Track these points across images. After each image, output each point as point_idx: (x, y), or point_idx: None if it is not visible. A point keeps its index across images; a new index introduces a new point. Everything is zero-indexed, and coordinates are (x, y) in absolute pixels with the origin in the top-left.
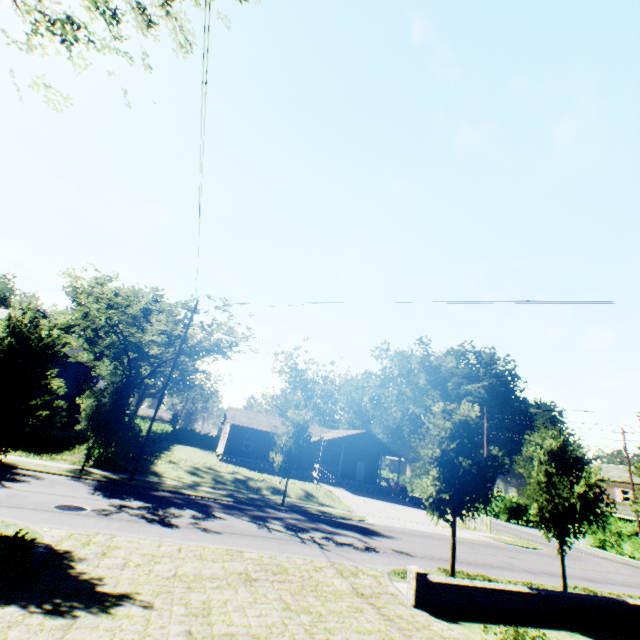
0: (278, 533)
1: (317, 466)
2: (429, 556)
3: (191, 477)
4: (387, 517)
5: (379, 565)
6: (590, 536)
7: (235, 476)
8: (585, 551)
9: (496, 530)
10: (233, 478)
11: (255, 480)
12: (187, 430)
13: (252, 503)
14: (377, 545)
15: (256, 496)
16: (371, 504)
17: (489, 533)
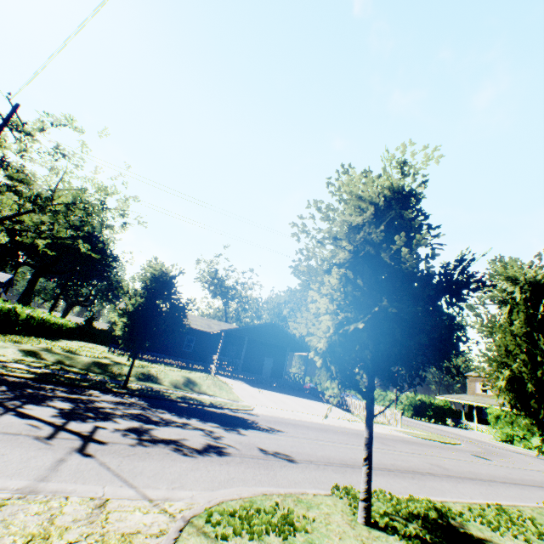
0: (8, 421)
1: (216, 358)
2: (323, 460)
3: (21, 356)
4: (283, 409)
5: (191, 491)
6: (497, 431)
7: (97, 360)
8: (497, 446)
9: (405, 425)
10: (91, 361)
11: (122, 365)
12: (97, 329)
13: (67, 383)
14: (234, 443)
15: (98, 378)
16: (269, 396)
17: (400, 427)
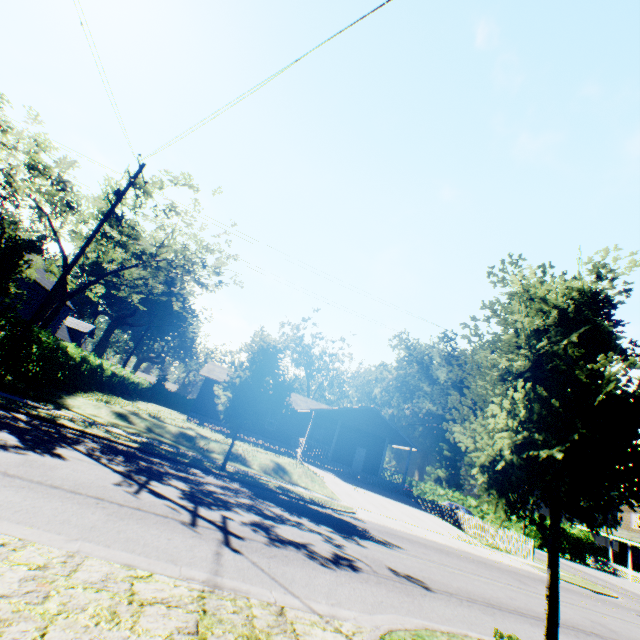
0: (149, 499)
1: (303, 441)
2: (462, 594)
3: (114, 419)
4: (386, 516)
5: (351, 611)
6: None
7: (183, 431)
8: None
9: (536, 558)
10: (178, 432)
11: (209, 439)
12: (170, 392)
13: (170, 457)
14: (360, 556)
15: (192, 454)
16: (366, 496)
17: (532, 561)
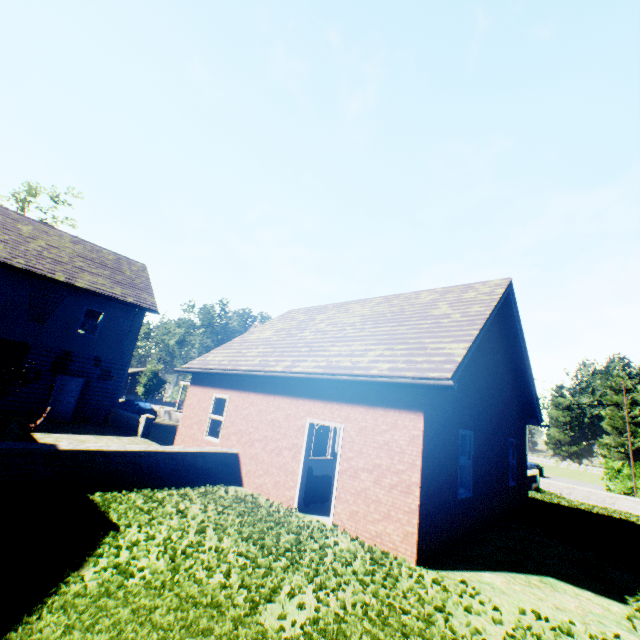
0: None
1: None
2: None
3: None
4: None
5: None
6: None
7: None
8: None
9: None
10: None
11: None
12: None
13: None
14: None
15: None
16: None
17: None
